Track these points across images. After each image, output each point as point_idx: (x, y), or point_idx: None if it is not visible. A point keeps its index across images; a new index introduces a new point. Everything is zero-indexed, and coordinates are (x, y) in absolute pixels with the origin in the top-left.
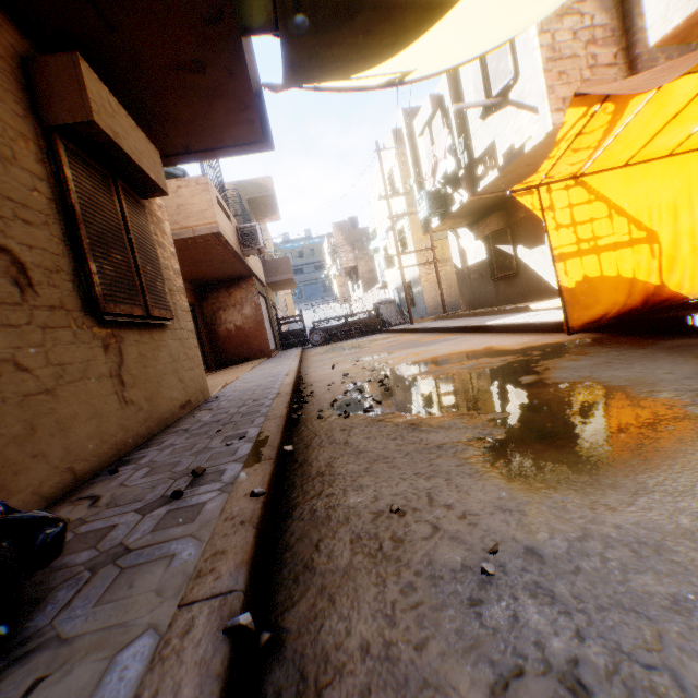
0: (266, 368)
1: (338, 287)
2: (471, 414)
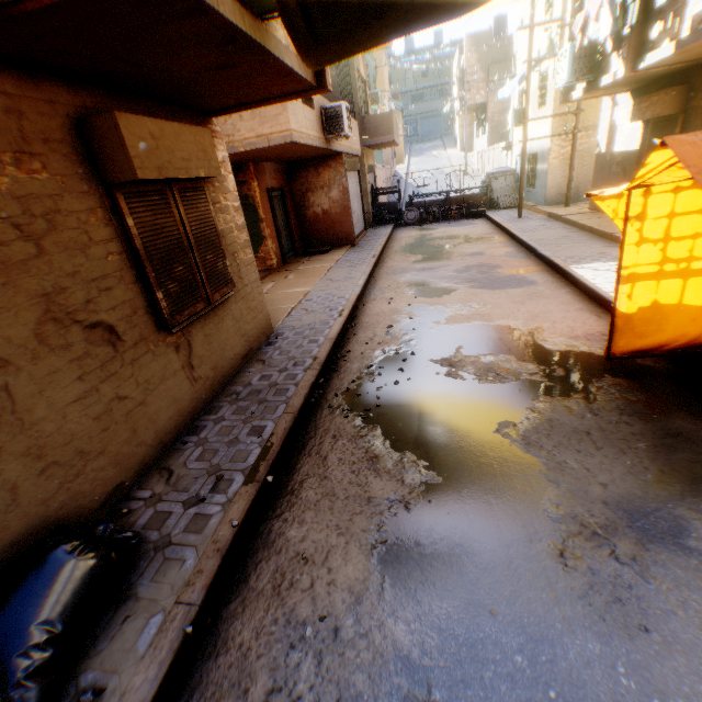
0: (337, 279)
1: (460, 128)
2: (418, 466)
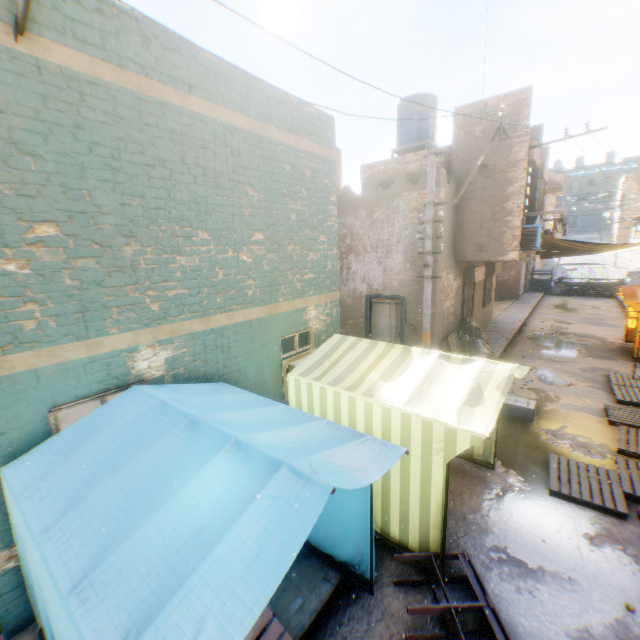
0: (512, 311)
1: (616, 229)
2: (550, 347)
